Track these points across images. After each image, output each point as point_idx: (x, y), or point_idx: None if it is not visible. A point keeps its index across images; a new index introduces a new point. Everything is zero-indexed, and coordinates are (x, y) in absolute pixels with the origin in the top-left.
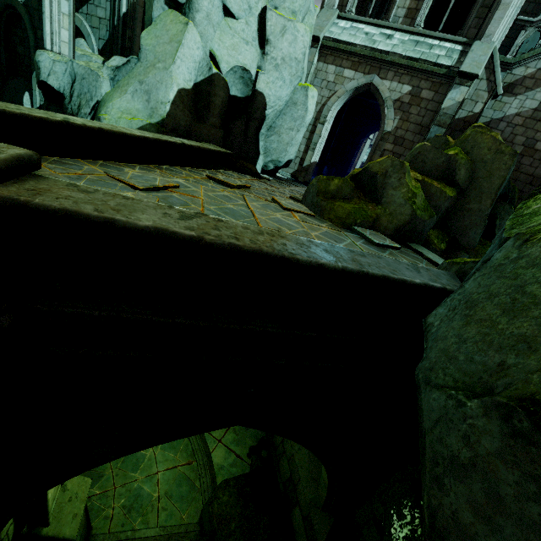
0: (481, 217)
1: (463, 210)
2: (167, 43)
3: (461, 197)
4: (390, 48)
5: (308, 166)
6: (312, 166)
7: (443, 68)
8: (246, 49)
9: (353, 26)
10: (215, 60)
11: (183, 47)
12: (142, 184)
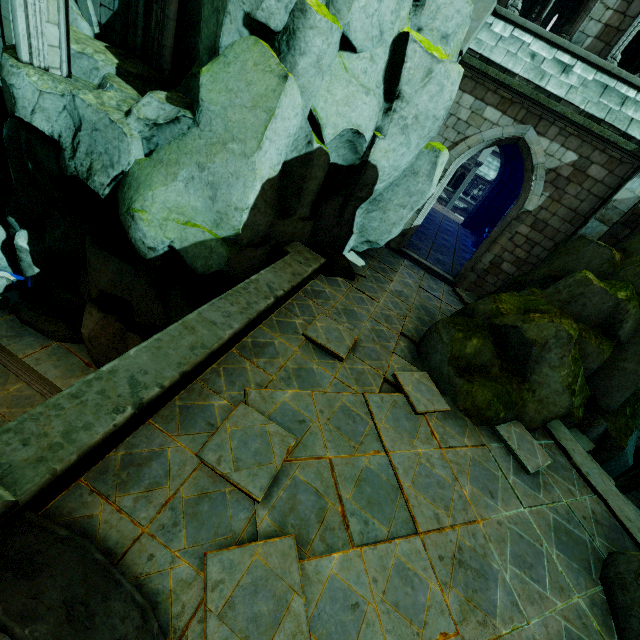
0: (634, 381)
1: (615, 368)
2: (248, 108)
3: (616, 350)
4: (565, 92)
5: (406, 230)
6: (411, 230)
7: (633, 142)
8: (364, 102)
9: (515, 36)
10: (316, 123)
11: (274, 120)
12: (259, 485)
